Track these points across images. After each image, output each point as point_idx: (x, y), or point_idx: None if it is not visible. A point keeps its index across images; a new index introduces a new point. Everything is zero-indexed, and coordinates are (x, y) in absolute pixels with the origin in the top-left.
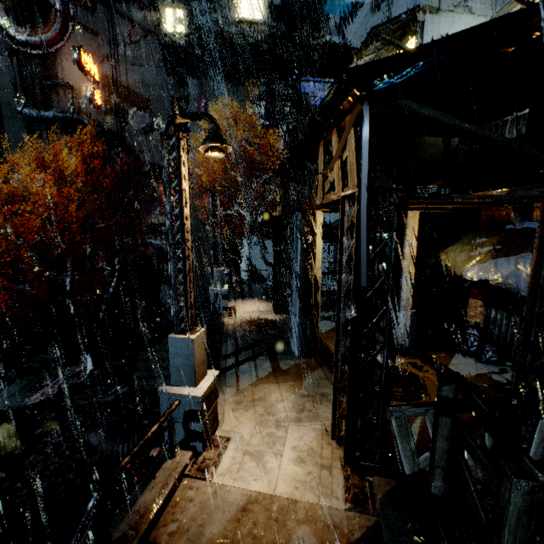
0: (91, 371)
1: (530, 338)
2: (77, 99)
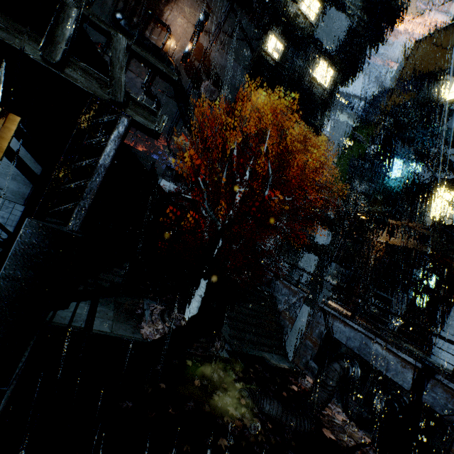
0: (194, 315)
1: None
2: (169, 43)
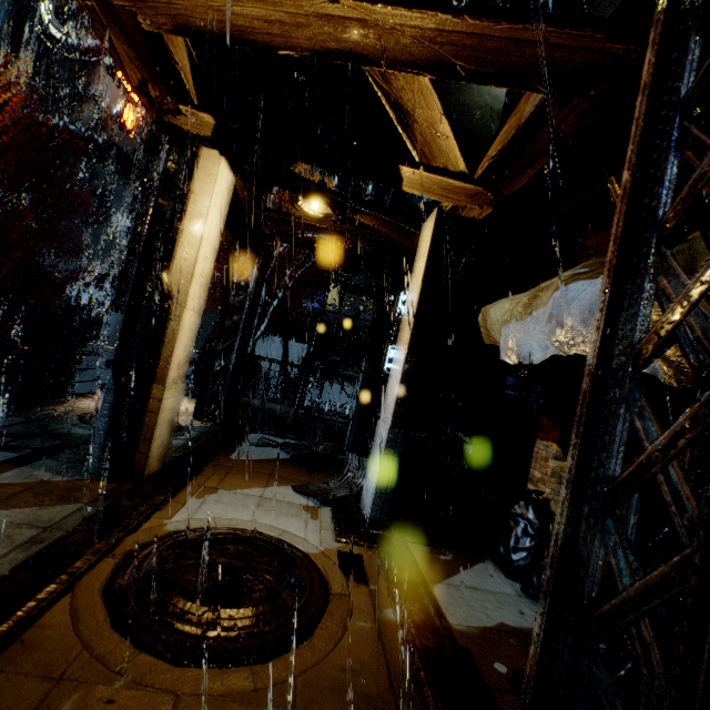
0: None
1: (609, 463)
2: (105, 117)
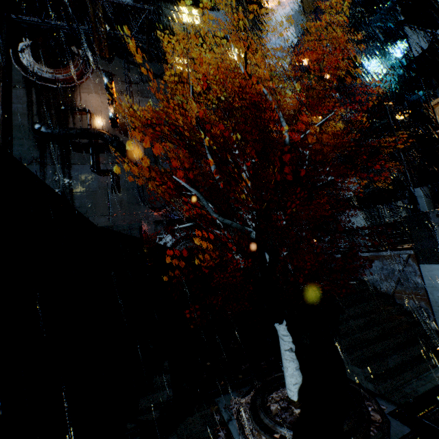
0: (301, 386)
1: None
2: (93, 121)
